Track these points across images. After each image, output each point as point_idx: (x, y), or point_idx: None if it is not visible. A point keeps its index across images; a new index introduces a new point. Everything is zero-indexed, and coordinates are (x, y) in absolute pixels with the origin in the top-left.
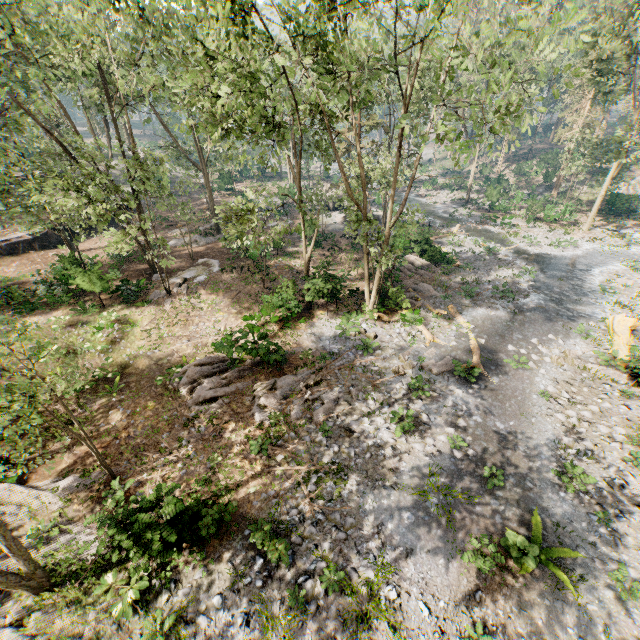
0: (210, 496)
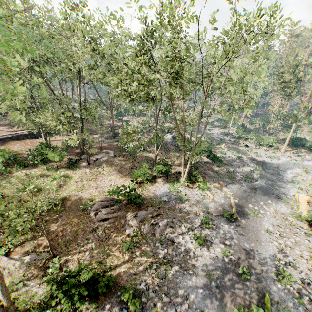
0: (101, 271)
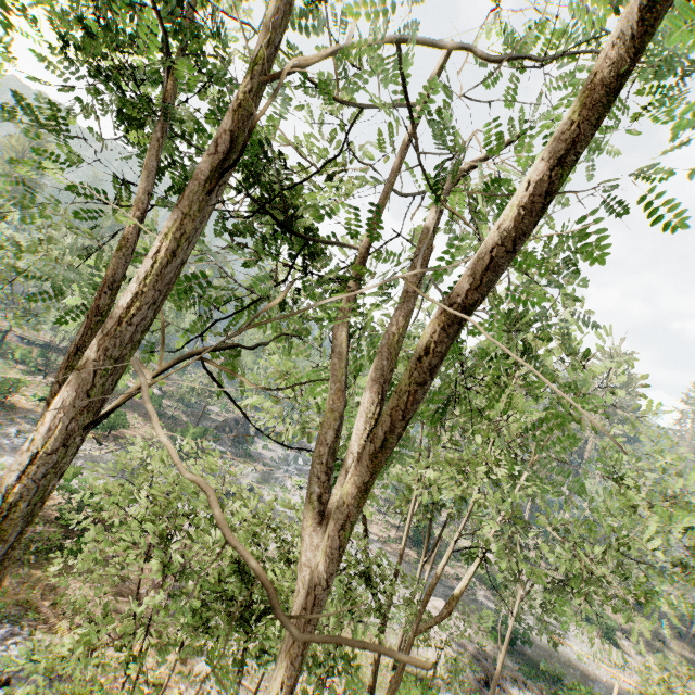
0: None
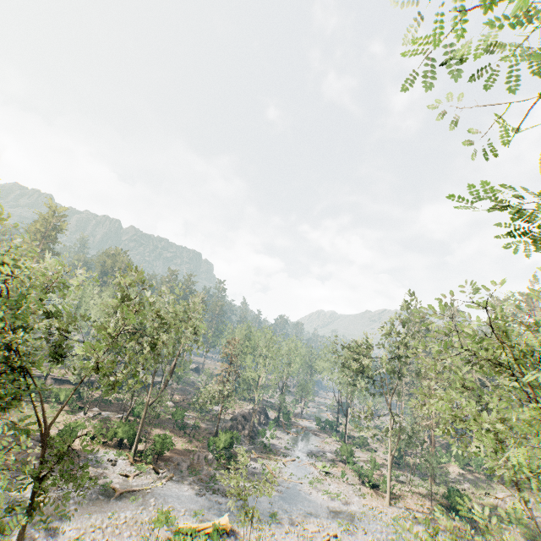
0: None
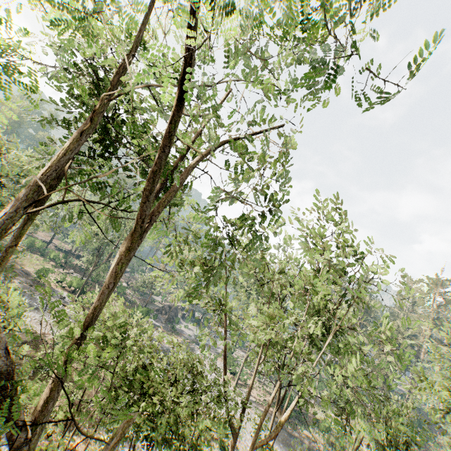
0: None
